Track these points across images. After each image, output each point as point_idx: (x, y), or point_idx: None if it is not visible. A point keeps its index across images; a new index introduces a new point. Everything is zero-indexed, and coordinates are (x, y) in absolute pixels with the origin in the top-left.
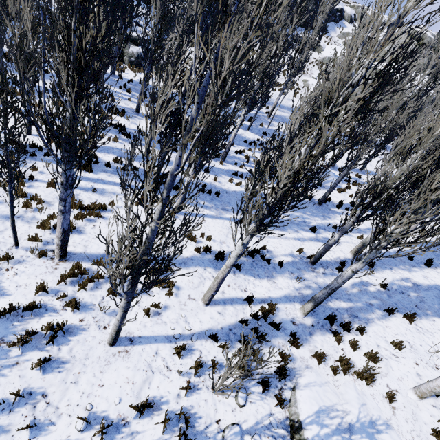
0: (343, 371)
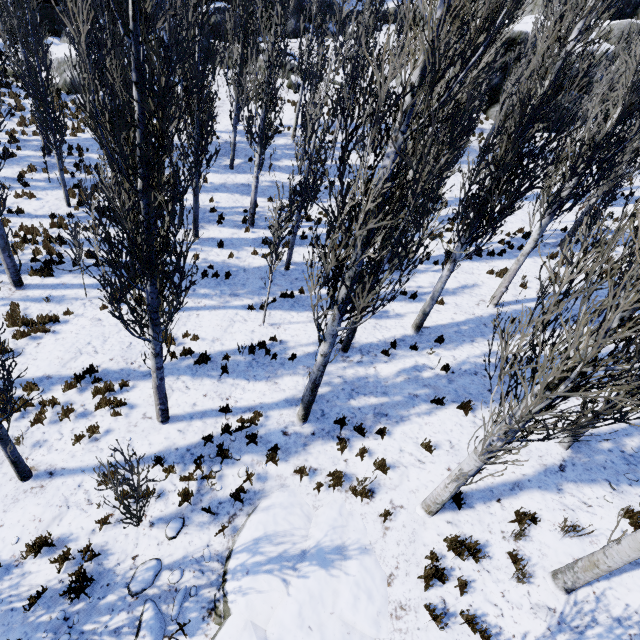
0: (333, 488)
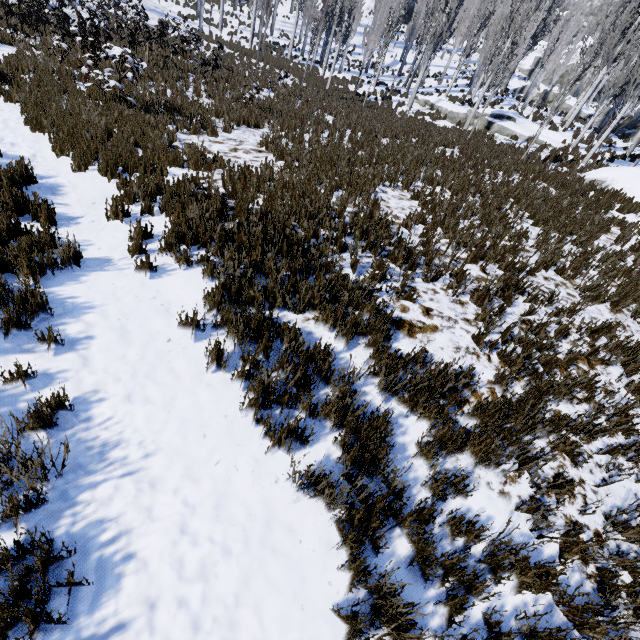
0: None
